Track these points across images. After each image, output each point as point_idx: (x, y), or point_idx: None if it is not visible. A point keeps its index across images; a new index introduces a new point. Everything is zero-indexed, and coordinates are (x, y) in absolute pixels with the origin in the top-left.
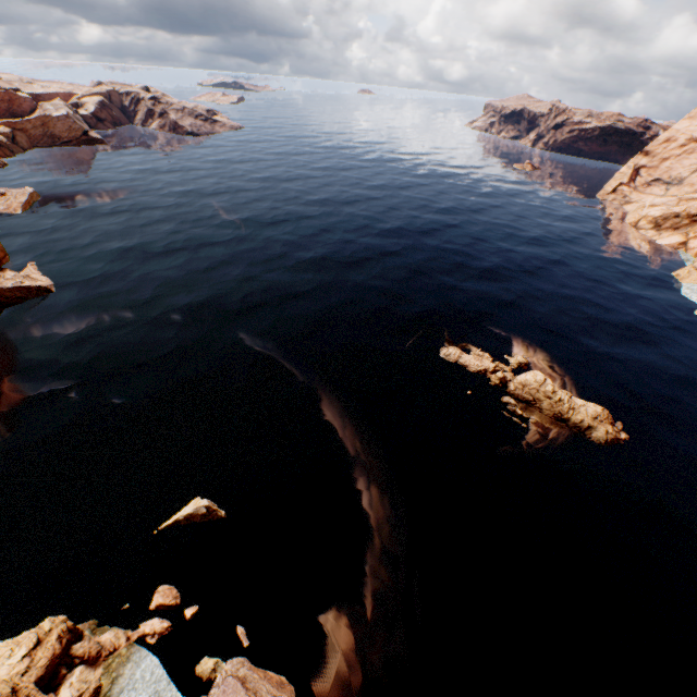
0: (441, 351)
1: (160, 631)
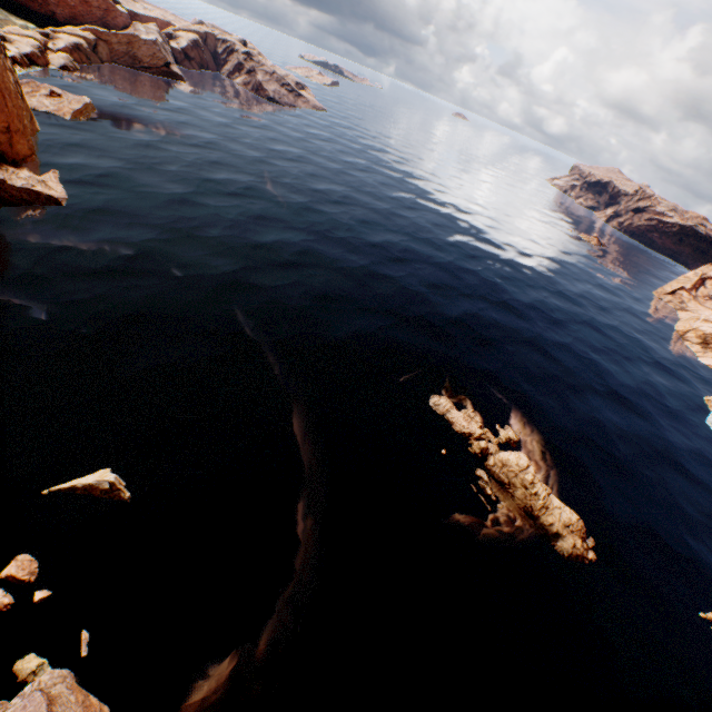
0: (432, 398)
1: None
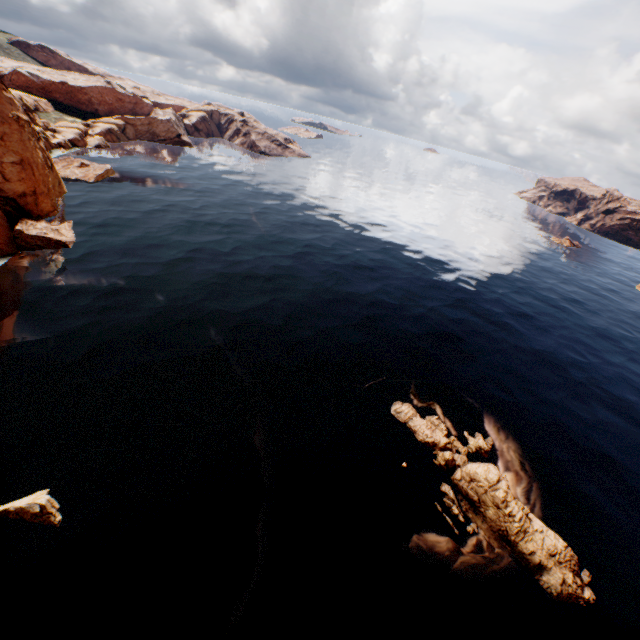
0: (394, 405)
1: None
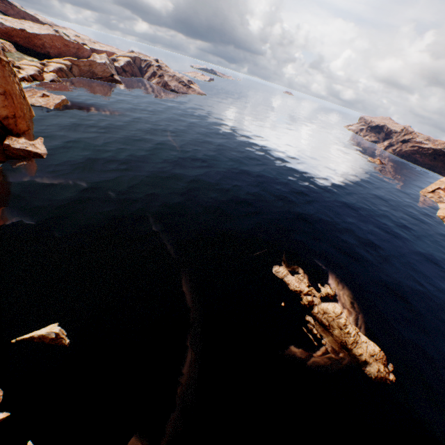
0: (274, 267)
1: None
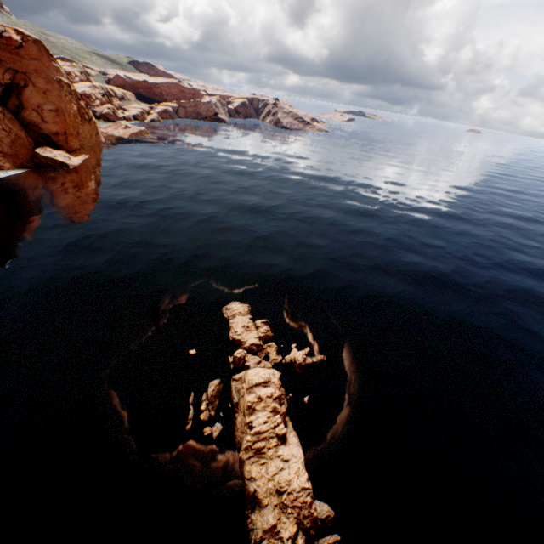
0: (231, 303)
1: None
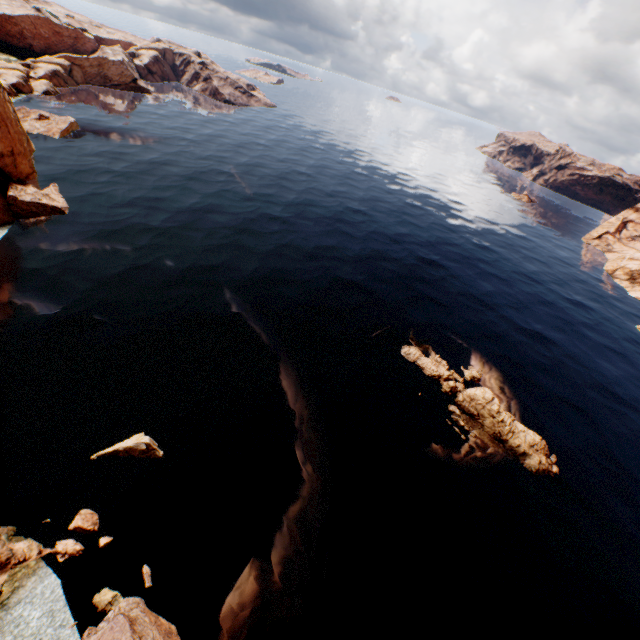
0: (403, 348)
1: (72, 552)
